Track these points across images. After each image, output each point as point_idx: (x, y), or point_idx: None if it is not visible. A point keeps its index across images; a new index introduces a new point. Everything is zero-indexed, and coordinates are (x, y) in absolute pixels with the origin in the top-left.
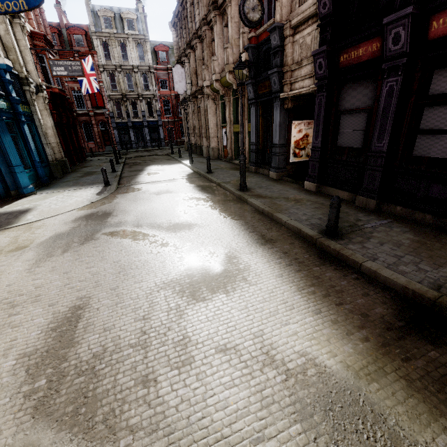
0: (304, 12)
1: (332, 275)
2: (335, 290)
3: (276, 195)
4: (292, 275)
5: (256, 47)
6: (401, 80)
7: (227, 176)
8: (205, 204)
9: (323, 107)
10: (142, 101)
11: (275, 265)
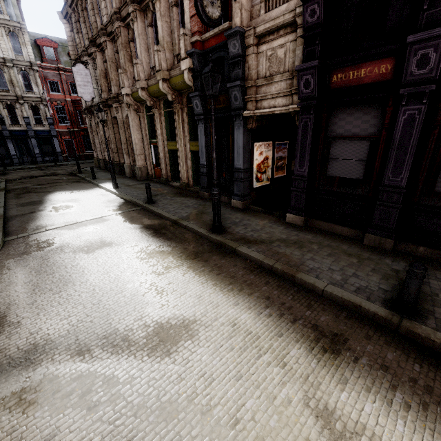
0: (275, 19)
1: None
2: None
3: (266, 236)
4: None
5: (202, 54)
6: (426, 109)
7: (178, 207)
8: (181, 266)
9: (309, 132)
10: (24, 105)
11: (407, 414)
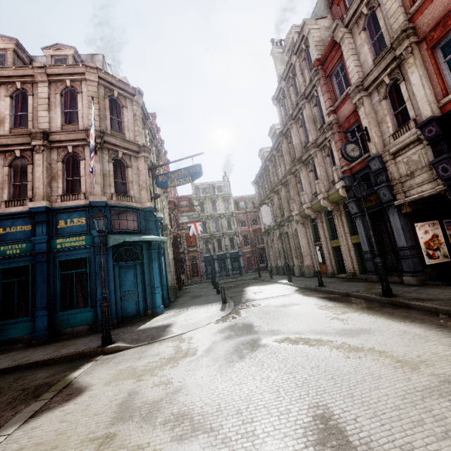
0: (402, 141)
1: None
2: None
3: (444, 296)
4: None
5: (351, 176)
6: None
7: (347, 287)
8: (355, 311)
9: None
10: (226, 238)
11: None
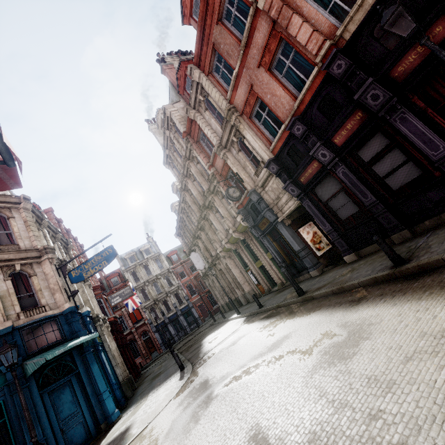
0: (262, 177)
1: (431, 279)
2: (444, 281)
3: (331, 279)
4: (403, 298)
5: (244, 209)
6: (345, 166)
7: (278, 299)
8: (282, 321)
9: (312, 207)
10: (171, 296)
11: (382, 303)
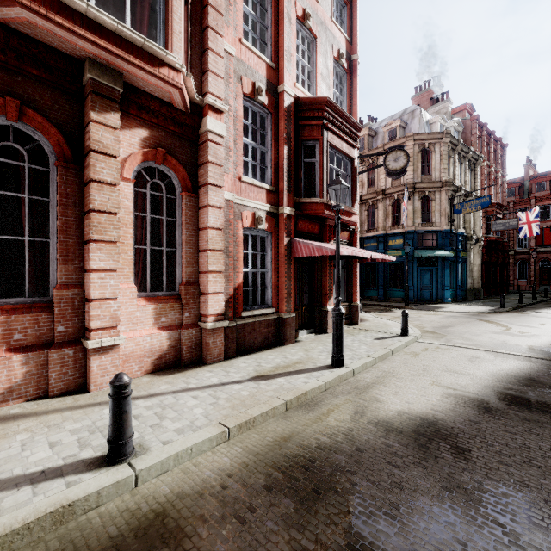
0: None
1: None
2: None
3: None
4: None
5: None
6: None
7: None
8: None
9: None
10: None
11: None
